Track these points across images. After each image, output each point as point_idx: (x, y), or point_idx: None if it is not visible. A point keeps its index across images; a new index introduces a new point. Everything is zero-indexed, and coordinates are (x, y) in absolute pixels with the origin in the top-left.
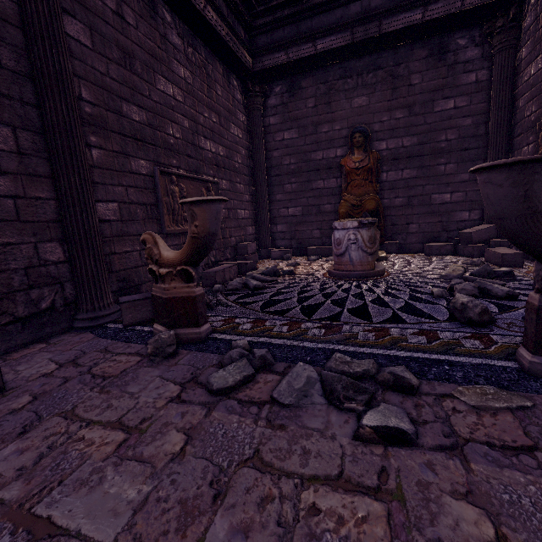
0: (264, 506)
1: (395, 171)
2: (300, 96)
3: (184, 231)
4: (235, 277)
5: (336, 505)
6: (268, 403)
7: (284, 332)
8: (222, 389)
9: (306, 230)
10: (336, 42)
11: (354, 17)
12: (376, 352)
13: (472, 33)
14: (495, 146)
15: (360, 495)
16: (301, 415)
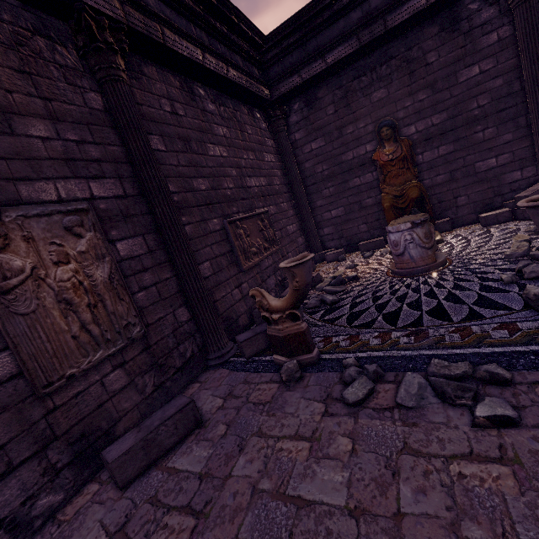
0: (428, 476)
1: (431, 151)
2: (318, 106)
3: (255, 264)
4: None
5: (475, 471)
6: (395, 408)
7: (380, 344)
8: (356, 402)
9: (353, 227)
10: (344, 51)
11: (357, 23)
12: (466, 352)
13: None
14: (536, 100)
15: (490, 463)
16: (425, 413)
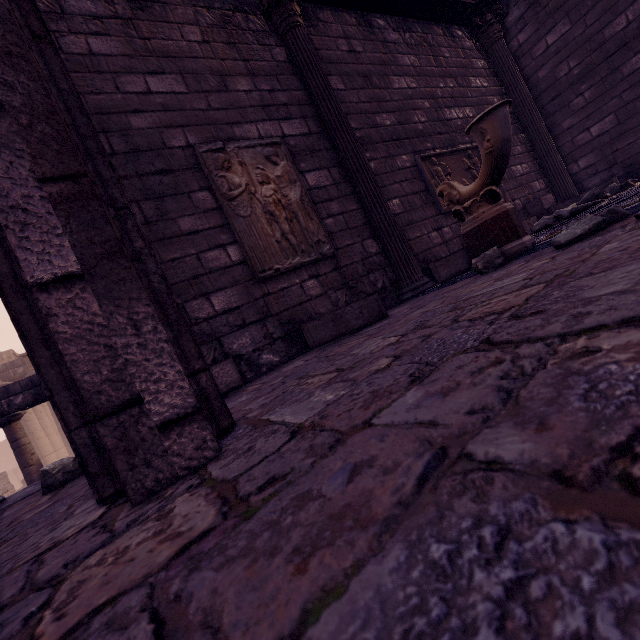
0: None
1: None
2: None
3: None
4: None
5: None
6: (633, 221)
7: (635, 201)
8: (571, 240)
9: (635, 141)
10: None
11: None
12: None
13: None
14: None
15: None
16: None
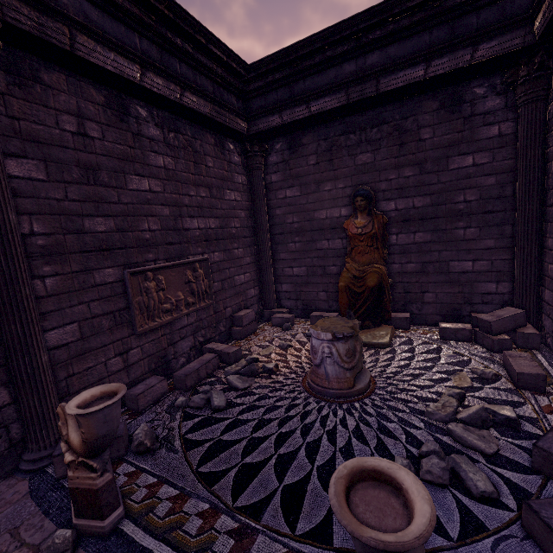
0: None
1: (406, 234)
2: (301, 153)
3: (161, 324)
4: (216, 369)
5: None
6: None
7: (192, 536)
8: None
9: (312, 292)
10: (331, 104)
11: (349, 76)
12: None
13: (491, 80)
14: (524, 214)
15: None
16: None
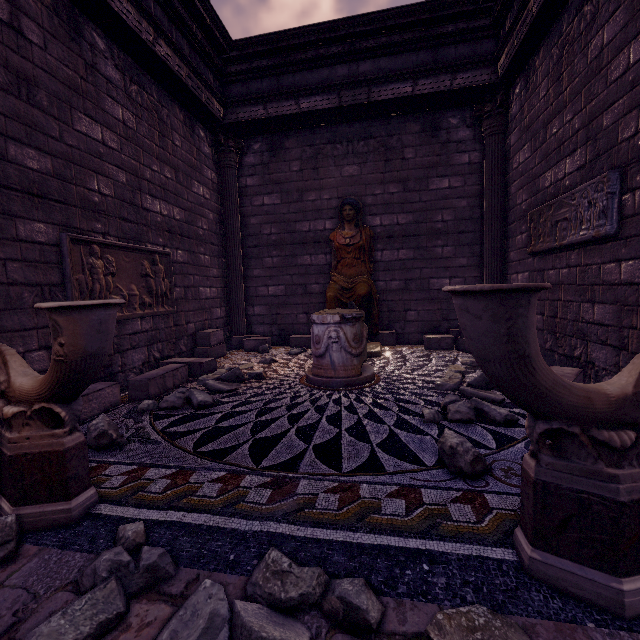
0: None
1: (391, 250)
2: (283, 157)
3: None
4: (184, 382)
5: None
6: None
7: (212, 497)
8: None
9: (291, 314)
10: (322, 103)
11: (341, 79)
12: (334, 538)
13: (463, 114)
14: (491, 232)
15: None
16: None
